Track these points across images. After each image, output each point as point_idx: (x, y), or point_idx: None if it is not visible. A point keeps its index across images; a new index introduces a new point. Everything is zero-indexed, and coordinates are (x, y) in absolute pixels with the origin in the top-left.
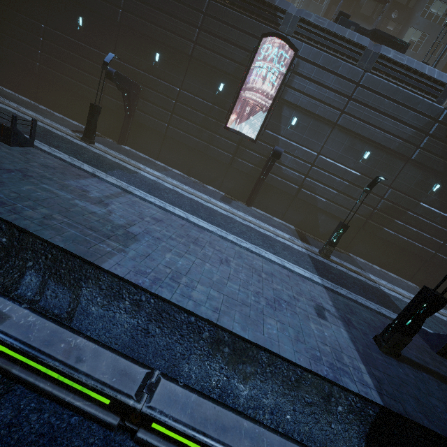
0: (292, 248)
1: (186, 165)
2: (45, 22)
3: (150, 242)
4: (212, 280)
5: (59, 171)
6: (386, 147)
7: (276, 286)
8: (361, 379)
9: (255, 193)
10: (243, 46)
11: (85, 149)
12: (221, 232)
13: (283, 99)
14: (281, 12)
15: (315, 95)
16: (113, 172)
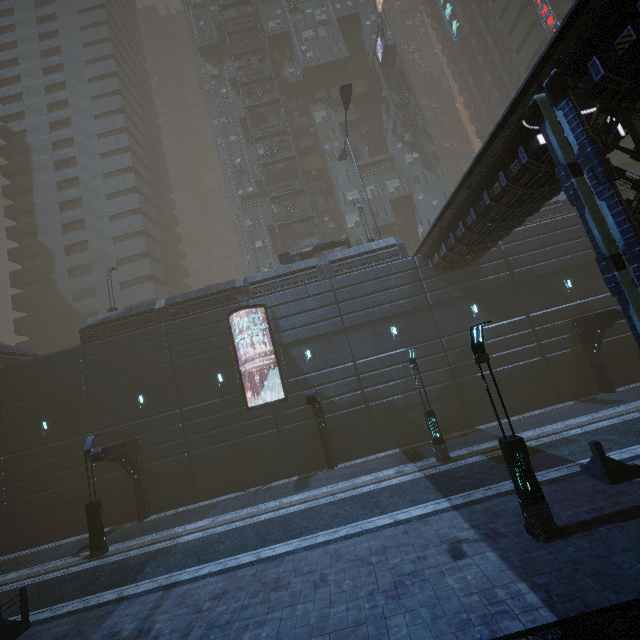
0: (403, 483)
1: (234, 480)
2: (4, 453)
3: (218, 638)
4: (310, 624)
5: (73, 634)
6: (402, 312)
7: (392, 561)
8: (524, 606)
9: (328, 449)
10: (217, 333)
11: (98, 568)
12: (306, 540)
13: (283, 345)
14: (232, 290)
15: (307, 322)
16: (145, 573)
